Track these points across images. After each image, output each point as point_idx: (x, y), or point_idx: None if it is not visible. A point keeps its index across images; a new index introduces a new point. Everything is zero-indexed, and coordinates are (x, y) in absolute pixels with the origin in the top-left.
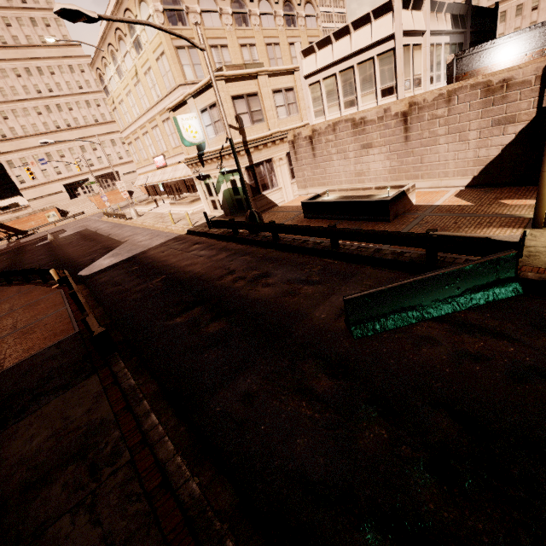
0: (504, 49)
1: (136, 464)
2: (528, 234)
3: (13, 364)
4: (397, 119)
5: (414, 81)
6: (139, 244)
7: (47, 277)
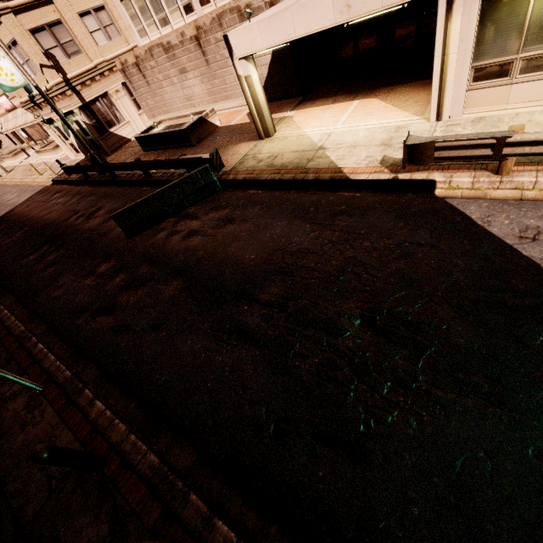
0: None
1: None
2: (254, 145)
3: None
4: (194, 43)
5: None
6: (7, 203)
7: None
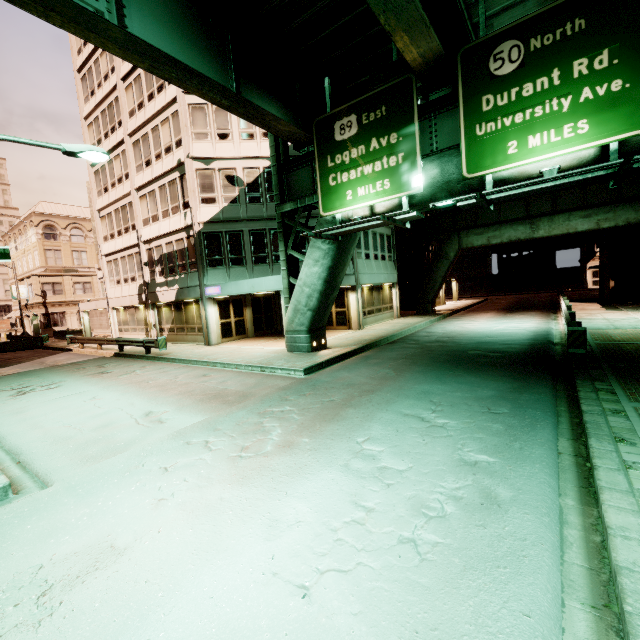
0: None
1: None
2: None
3: None
4: None
5: None
6: None
7: None
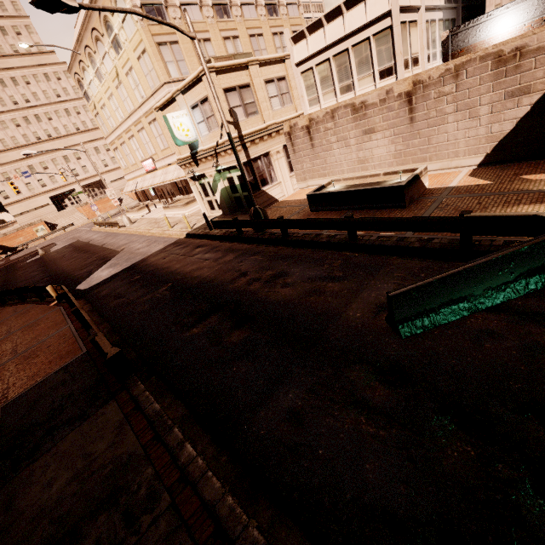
0: (501, 21)
1: (180, 509)
2: None
3: (18, 394)
4: (401, 99)
5: (412, 60)
6: (137, 252)
7: (43, 294)
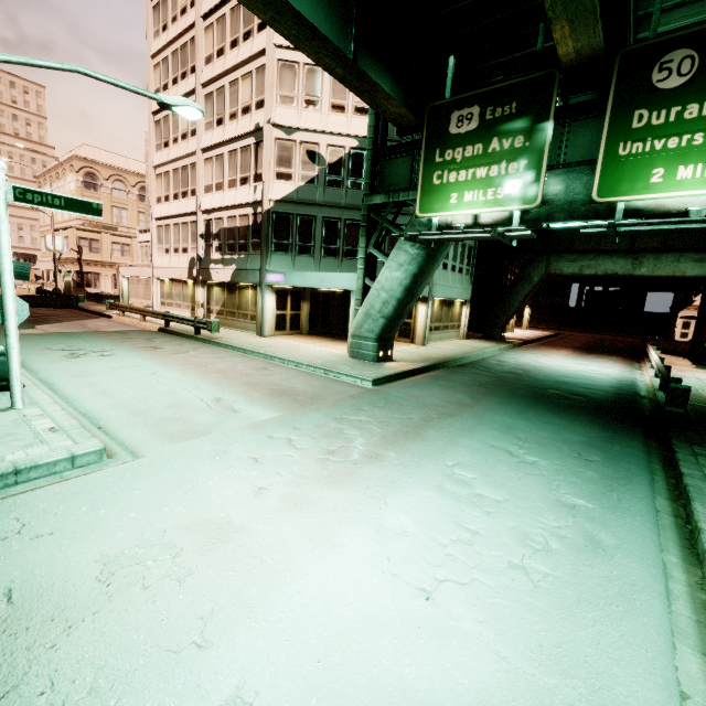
0: None
1: None
2: None
3: None
4: None
5: None
6: None
7: None
